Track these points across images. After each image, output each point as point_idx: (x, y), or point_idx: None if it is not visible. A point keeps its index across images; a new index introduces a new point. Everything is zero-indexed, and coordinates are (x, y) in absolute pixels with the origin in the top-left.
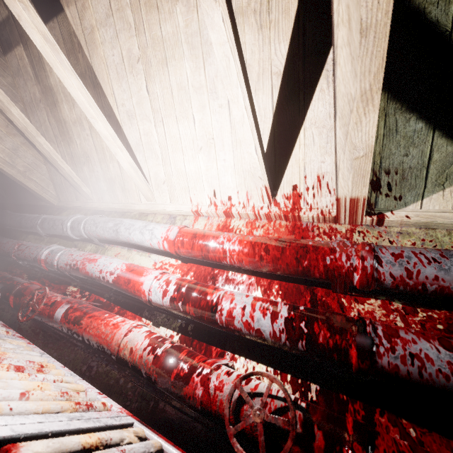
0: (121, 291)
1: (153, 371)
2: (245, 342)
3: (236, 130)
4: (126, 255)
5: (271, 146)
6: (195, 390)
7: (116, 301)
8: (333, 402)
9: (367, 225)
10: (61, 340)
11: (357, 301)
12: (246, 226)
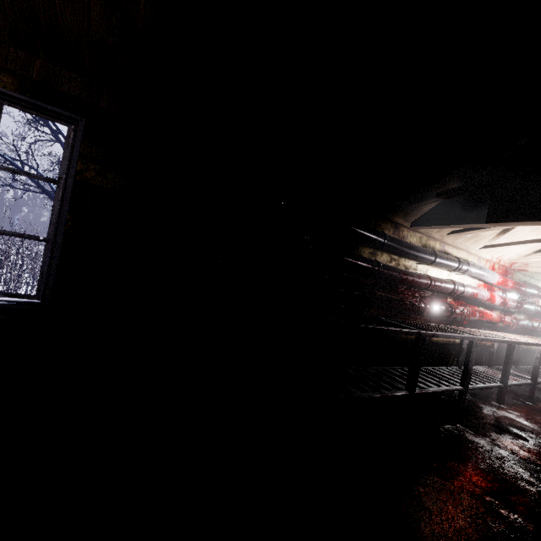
0: (468, 298)
1: (499, 322)
2: (495, 307)
3: (536, 245)
4: (467, 280)
5: (533, 252)
6: (505, 323)
7: (468, 302)
8: (504, 314)
9: (515, 271)
10: (453, 322)
11: (510, 293)
12: (498, 268)
